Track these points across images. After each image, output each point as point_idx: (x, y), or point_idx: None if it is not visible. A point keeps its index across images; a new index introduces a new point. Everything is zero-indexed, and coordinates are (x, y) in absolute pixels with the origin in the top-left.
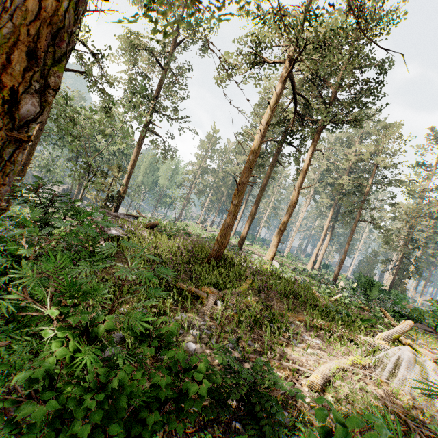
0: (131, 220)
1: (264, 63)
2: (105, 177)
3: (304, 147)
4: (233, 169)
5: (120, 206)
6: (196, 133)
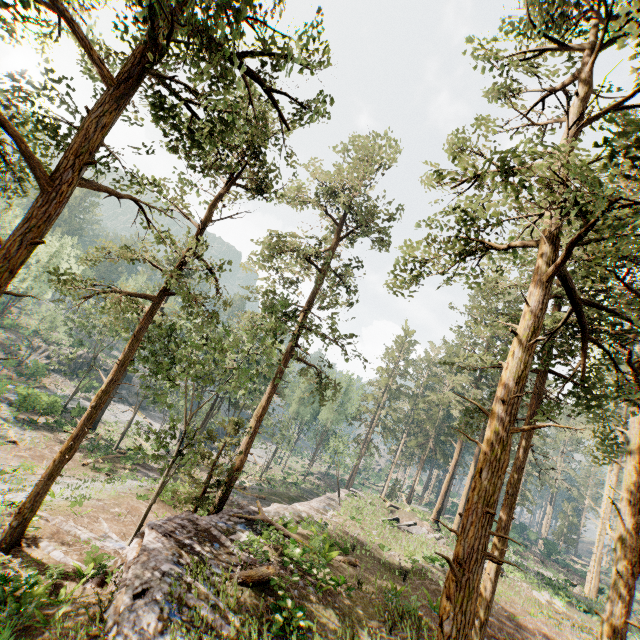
0: (229, 545)
1: (485, 249)
2: (211, 439)
3: (606, 388)
4: (443, 399)
5: (230, 490)
6: (366, 360)
